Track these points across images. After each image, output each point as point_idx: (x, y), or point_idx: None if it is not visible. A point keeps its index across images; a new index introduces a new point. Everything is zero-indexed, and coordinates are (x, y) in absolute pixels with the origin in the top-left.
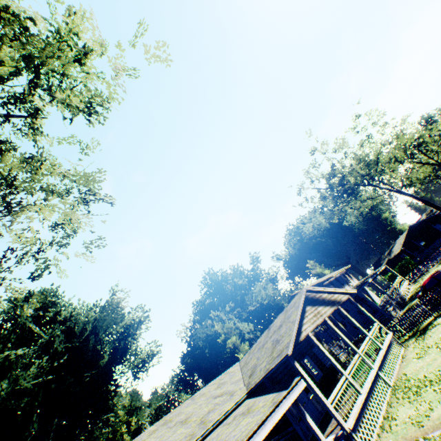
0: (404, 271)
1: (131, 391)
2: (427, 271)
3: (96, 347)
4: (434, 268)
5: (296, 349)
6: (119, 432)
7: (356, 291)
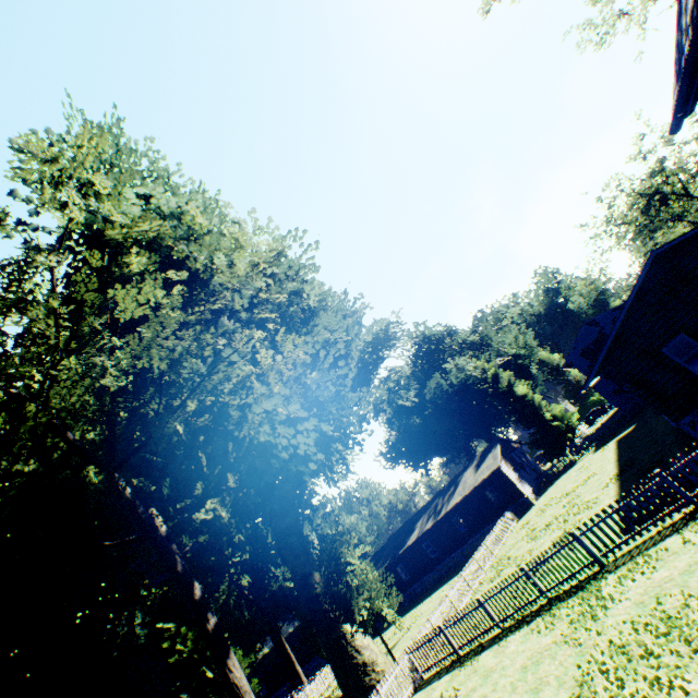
0: None
1: None
2: None
3: (349, 350)
4: None
5: None
6: None
7: None
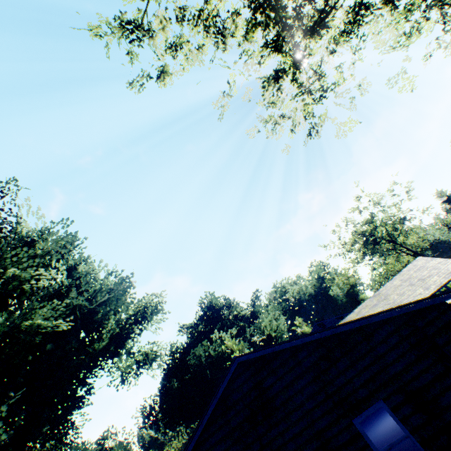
0: None
1: None
2: None
3: (103, 322)
4: None
5: None
6: None
7: None
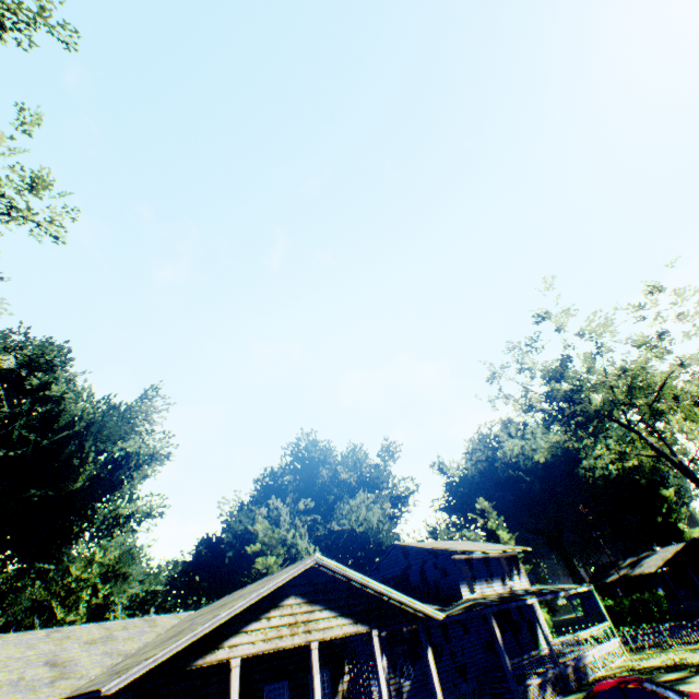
0: (640, 614)
1: (125, 546)
2: (671, 645)
3: (73, 460)
4: (686, 649)
5: (276, 655)
6: (76, 595)
7: (484, 607)
